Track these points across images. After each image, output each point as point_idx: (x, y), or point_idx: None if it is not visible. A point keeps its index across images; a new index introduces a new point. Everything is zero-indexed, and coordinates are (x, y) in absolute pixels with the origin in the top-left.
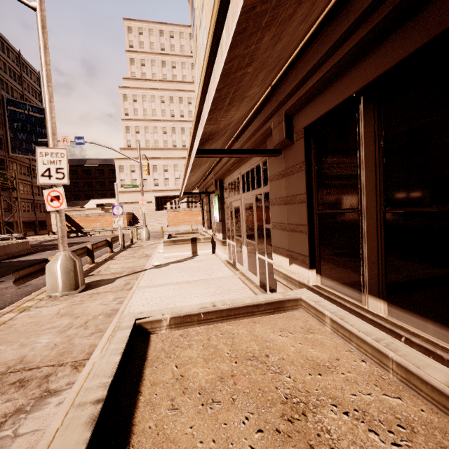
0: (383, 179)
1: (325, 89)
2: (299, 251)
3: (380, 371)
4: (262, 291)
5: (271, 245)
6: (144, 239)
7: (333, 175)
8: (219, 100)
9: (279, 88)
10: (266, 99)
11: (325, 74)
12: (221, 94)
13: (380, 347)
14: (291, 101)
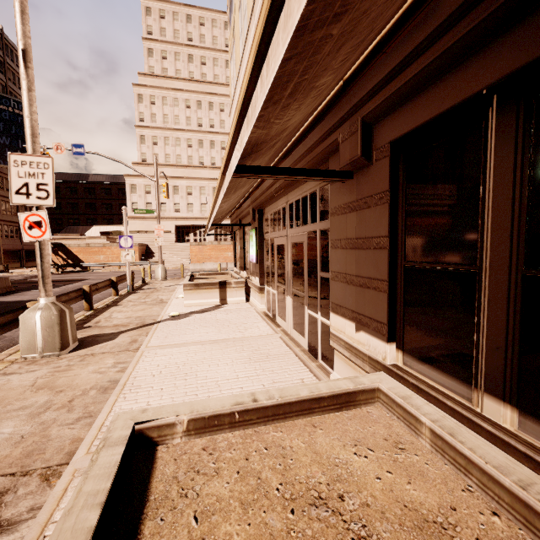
0: (526, 225)
1: (432, 83)
2: (371, 315)
3: (528, 538)
4: (311, 358)
5: (328, 300)
6: (160, 279)
7: (434, 213)
8: (278, 85)
9: (355, 84)
10: (333, 100)
11: (436, 58)
12: (283, 72)
13: (530, 500)
14: (373, 102)
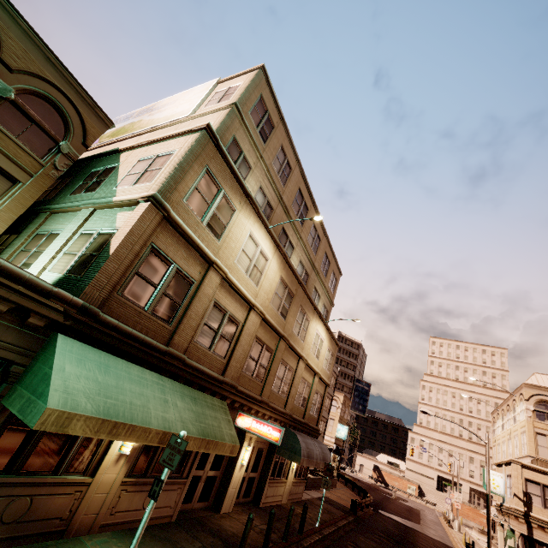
0: None
1: None
2: None
3: None
4: None
5: None
6: (451, 520)
7: None
8: None
9: None
10: None
11: None
12: None
13: None
14: None
